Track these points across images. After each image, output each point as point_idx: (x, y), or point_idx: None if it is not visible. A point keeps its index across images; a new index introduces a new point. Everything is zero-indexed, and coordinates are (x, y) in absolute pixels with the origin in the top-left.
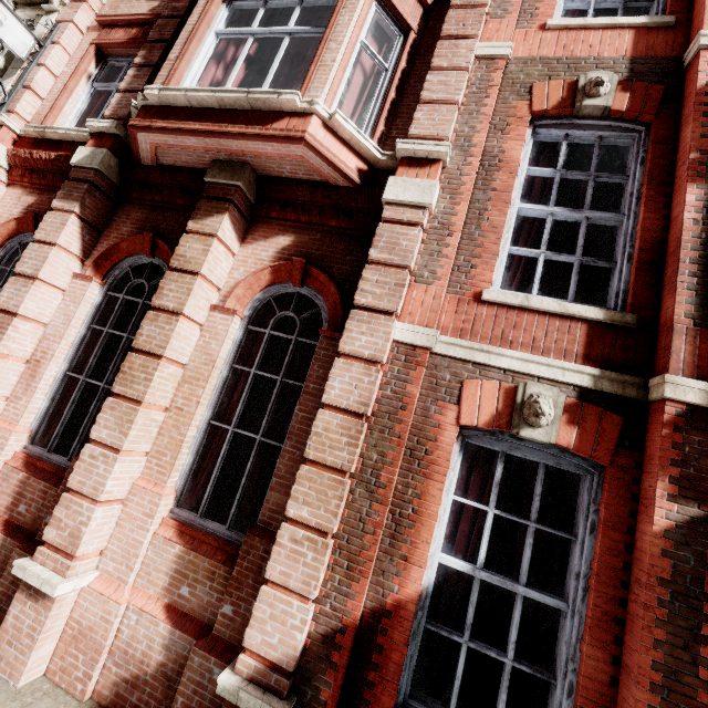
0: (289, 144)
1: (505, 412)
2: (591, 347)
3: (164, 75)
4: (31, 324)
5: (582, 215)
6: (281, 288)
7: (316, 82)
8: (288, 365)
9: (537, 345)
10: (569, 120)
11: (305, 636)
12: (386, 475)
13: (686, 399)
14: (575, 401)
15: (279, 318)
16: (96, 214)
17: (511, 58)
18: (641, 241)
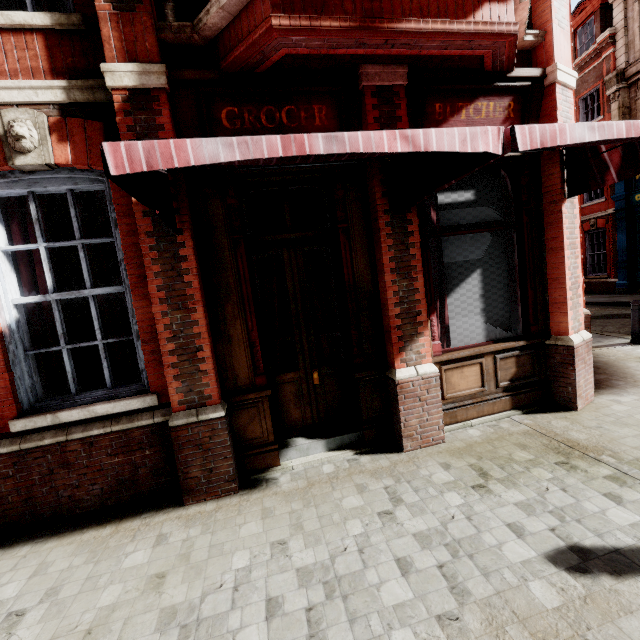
0: None
1: None
2: (55, 60)
3: None
4: None
5: None
6: None
7: None
8: None
9: (1, 70)
10: None
11: None
12: None
13: (124, 84)
14: (58, 118)
15: None
16: None
17: None
18: None
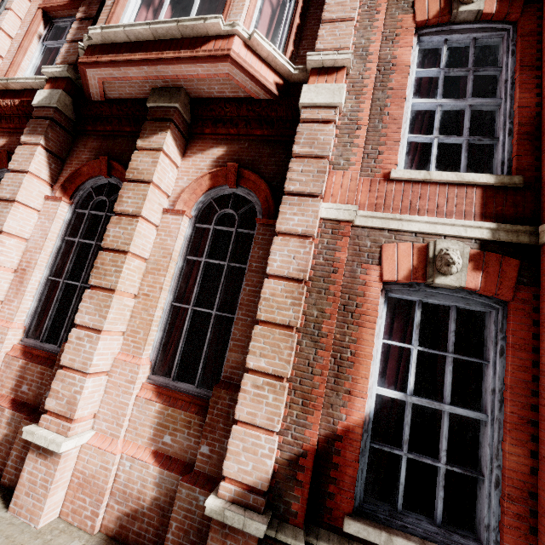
0: (217, 63)
1: (419, 266)
2: (486, 207)
3: (103, 19)
4: (14, 240)
5: (466, 103)
6: (219, 190)
7: (235, 9)
8: (231, 252)
9: (440, 210)
10: (447, 26)
11: (273, 462)
12: (326, 326)
13: None
14: (478, 251)
15: (220, 215)
16: (59, 145)
17: None
18: (519, 117)
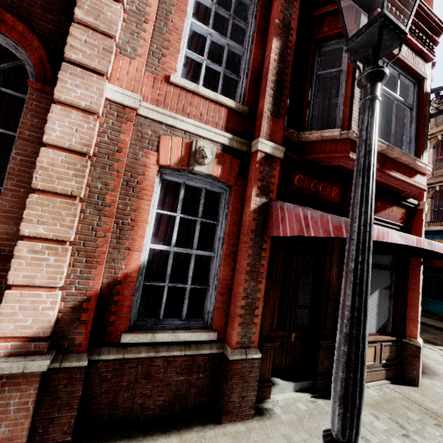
0: None
1: (185, 157)
2: (229, 123)
3: None
4: None
5: (226, 41)
6: None
7: None
8: None
9: (202, 118)
10: None
11: (57, 312)
12: (110, 197)
13: (265, 150)
14: (221, 152)
15: None
16: None
17: None
18: (252, 66)
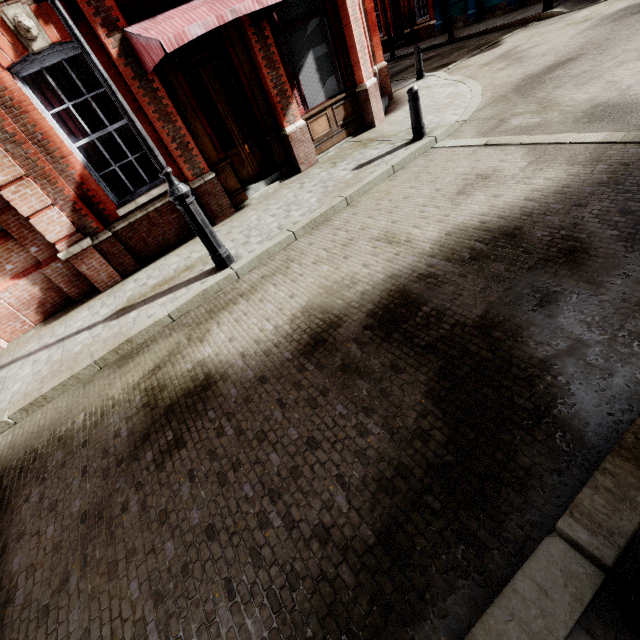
0: None
1: (15, 41)
2: None
3: None
4: None
5: None
6: None
7: None
8: None
9: None
10: None
11: (67, 218)
12: (9, 128)
13: None
14: (35, 6)
15: None
16: None
17: None
18: None
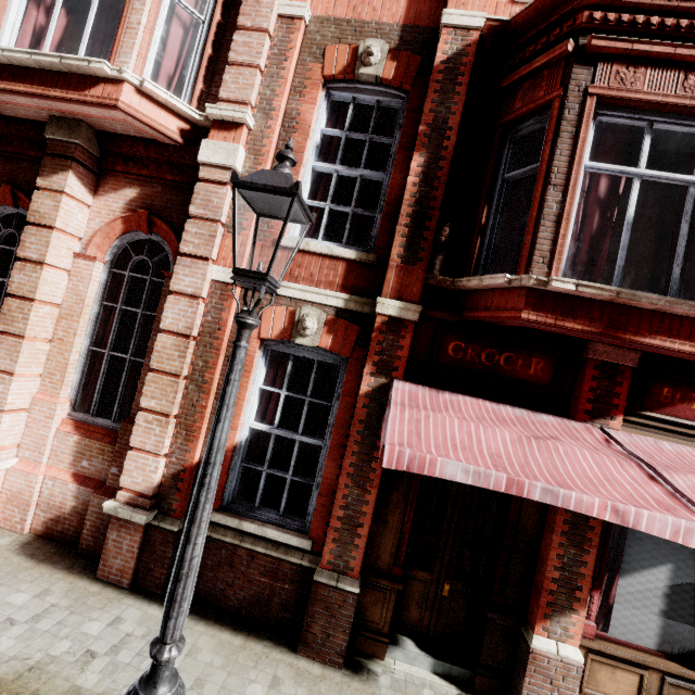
0: (108, 110)
1: (289, 327)
2: (347, 279)
3: None
4: None
5: (357, 173)
6: (134, 235)
7: (125, 46)
8: (147, 300)
9: (313, 279)
10: (353, 84)
11: (161, 476)
12: (209, 375)
13: (387, 313)
14: (333, 317)
15: (136, 261)
16: None
17: (311, 16)
18: (388, 197)
